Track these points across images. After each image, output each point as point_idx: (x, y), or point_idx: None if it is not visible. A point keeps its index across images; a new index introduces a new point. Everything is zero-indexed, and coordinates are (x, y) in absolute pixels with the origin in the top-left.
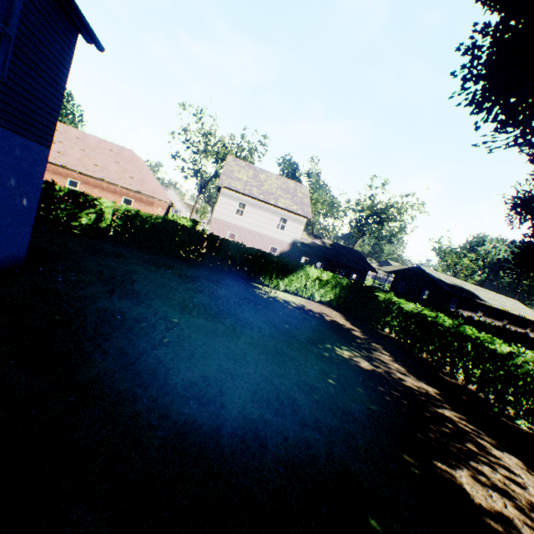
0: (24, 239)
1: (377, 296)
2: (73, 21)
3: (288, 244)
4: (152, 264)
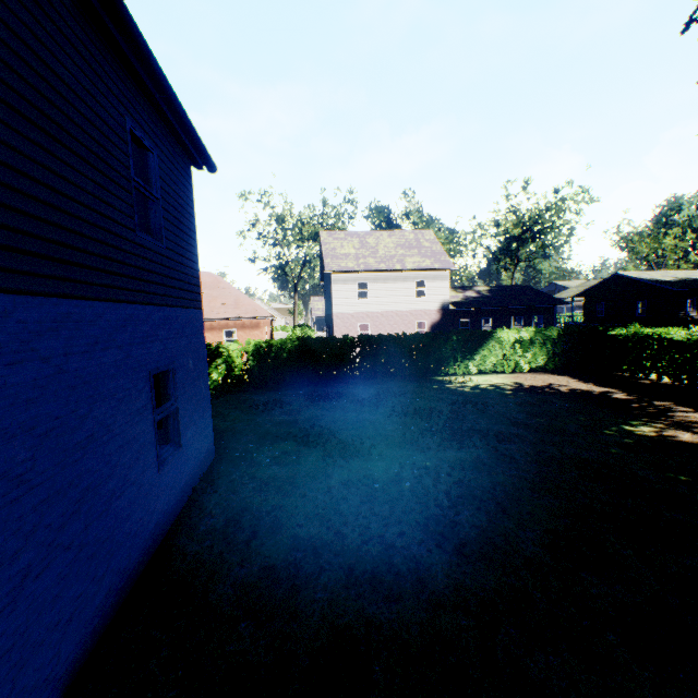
0: (209, 426)
1: (612, 336)
2: (188, 151)
3: (436, 312)
4: (318, 399)
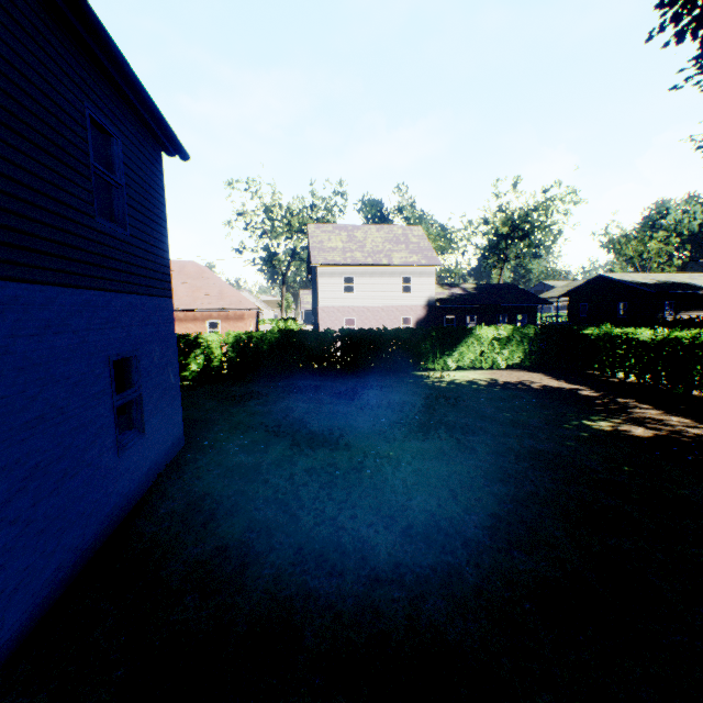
0: (178, 414)
1: (585, 335)
2: (157, 138)
3: (422, 308)
4: (296, 391)
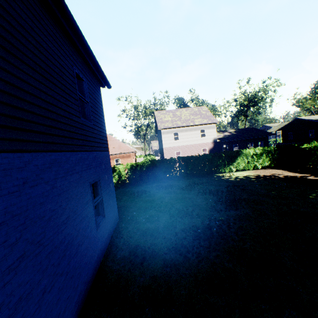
0: (115, 205)
1: (302, 148)
2: (99, 80)
3: (211, 143)
4: (162, 188)
